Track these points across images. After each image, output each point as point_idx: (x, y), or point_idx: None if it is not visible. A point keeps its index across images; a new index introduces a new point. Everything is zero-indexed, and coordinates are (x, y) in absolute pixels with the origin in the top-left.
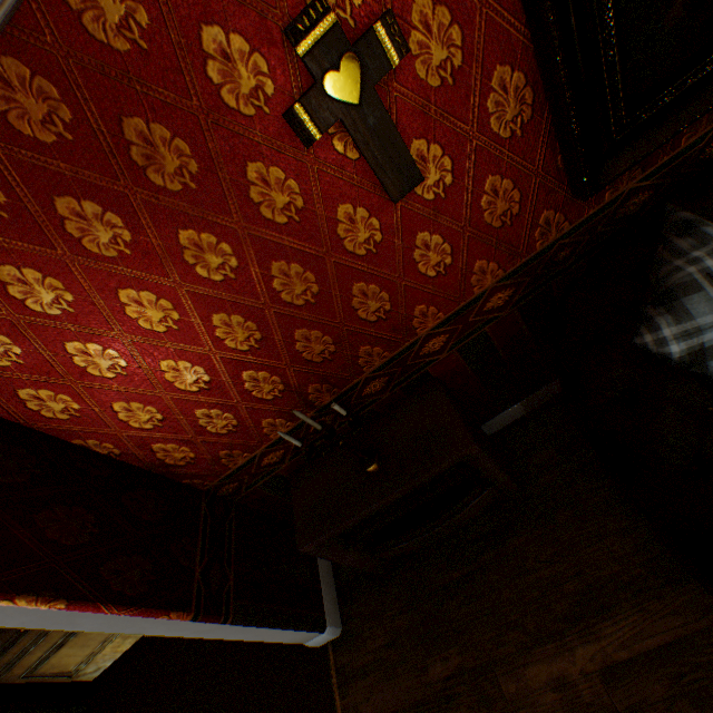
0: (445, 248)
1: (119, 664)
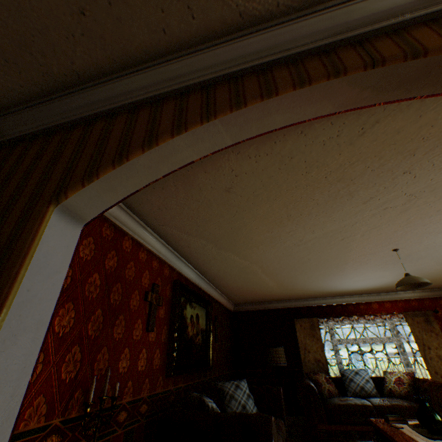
0: (146, 361)
1: None
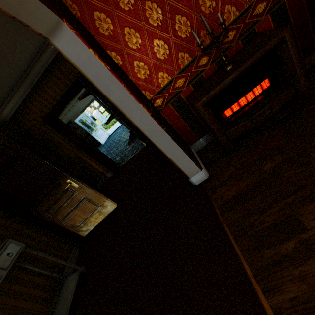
0: None
1: (96, 227)
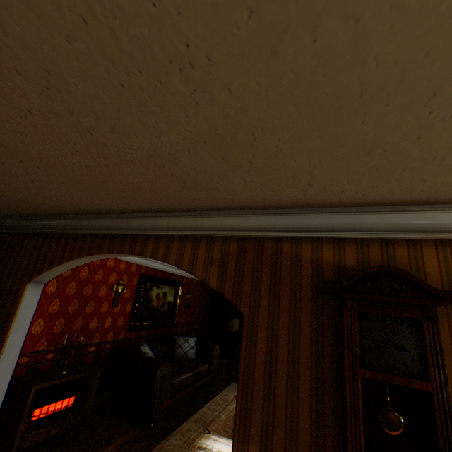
0: (111, 323)
1: None
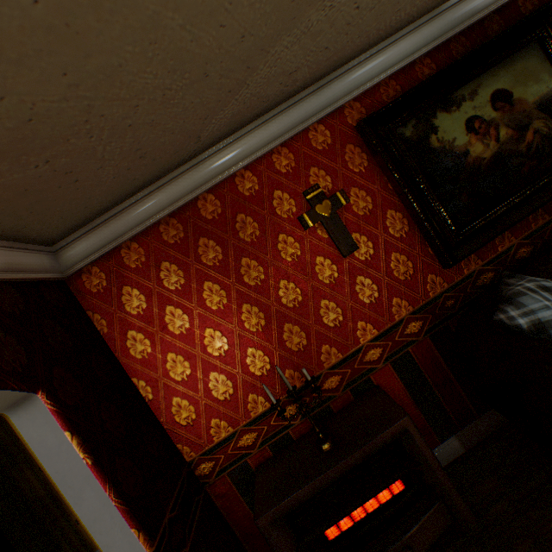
0: (373, 287)
1: None
